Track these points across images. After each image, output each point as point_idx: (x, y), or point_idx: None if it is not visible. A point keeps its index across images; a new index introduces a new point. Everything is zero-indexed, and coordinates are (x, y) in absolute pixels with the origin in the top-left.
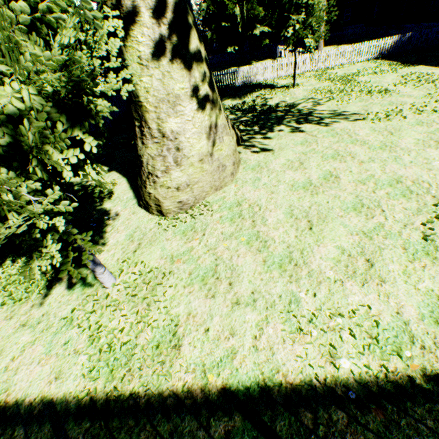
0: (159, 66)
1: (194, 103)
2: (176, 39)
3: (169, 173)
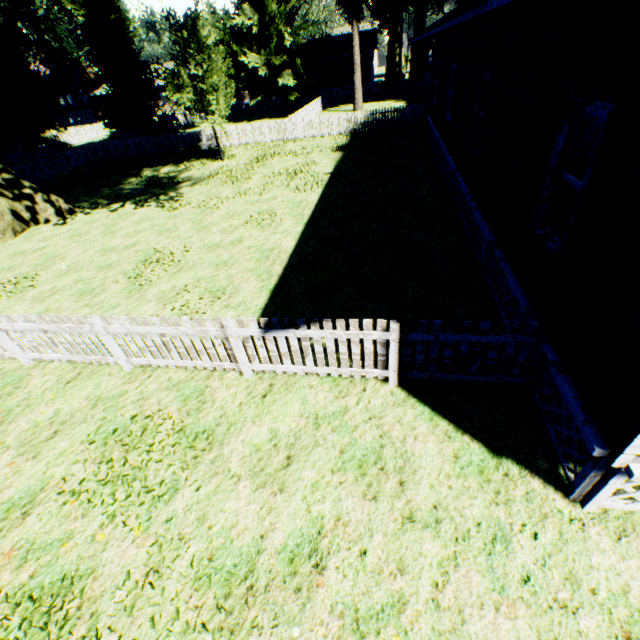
0: None
1: None
2: None
3: None
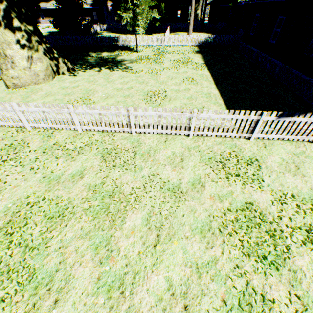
0: (0, 30)
1: (18, 46)
2: (6, 22)
3: (9, 71)
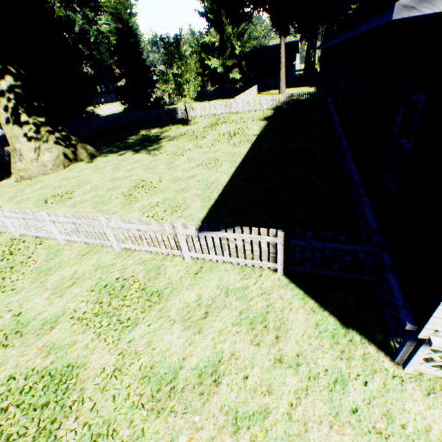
0: (9, 126)
1: (26, 139)
2: (14, 118)
3: (17, 164)
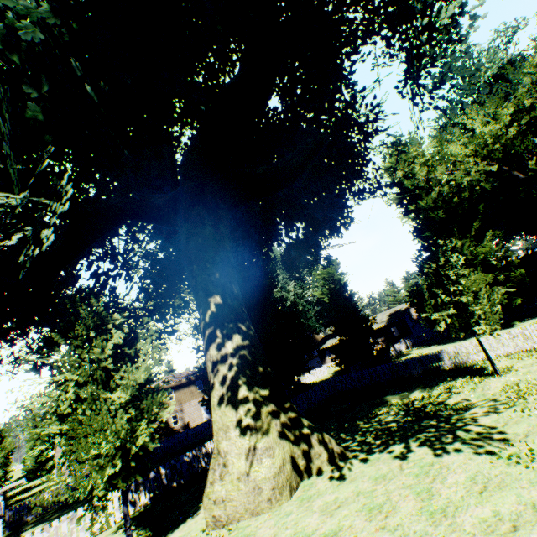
0: (220, 408)
1: (238, 430)
2: (230, 393)
3: (214, 484)
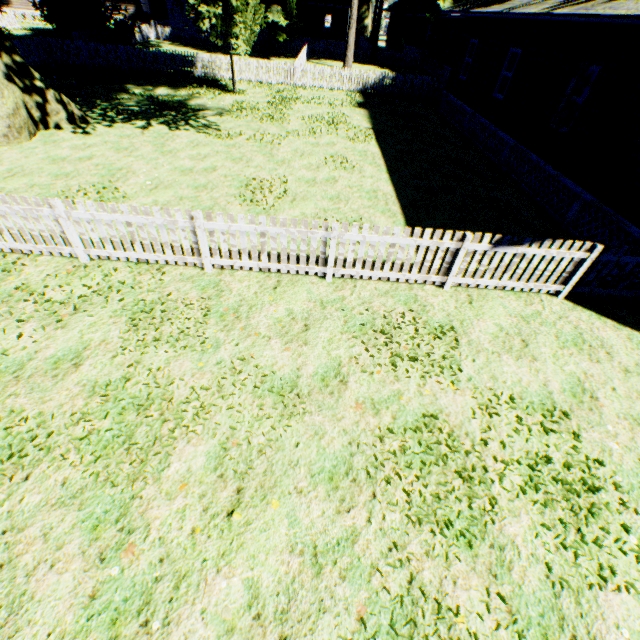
0: None
1: None
2: None
3: None
